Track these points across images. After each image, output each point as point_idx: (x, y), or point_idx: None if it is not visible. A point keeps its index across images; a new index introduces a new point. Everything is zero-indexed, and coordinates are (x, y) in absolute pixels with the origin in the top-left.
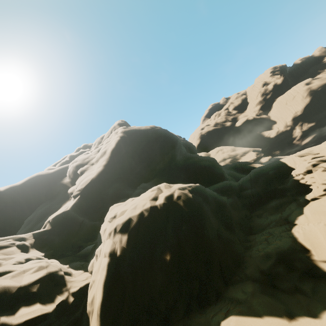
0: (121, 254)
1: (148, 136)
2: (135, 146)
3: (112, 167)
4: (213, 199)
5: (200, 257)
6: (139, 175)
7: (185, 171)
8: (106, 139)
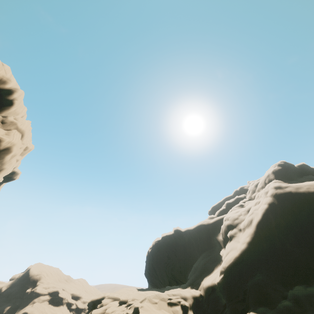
0: None
1: (312, 204)
2: (289, 219)
3: (257, 246)
4: None
5: None
6: (296, 265)
7: None
8: (257, 193)
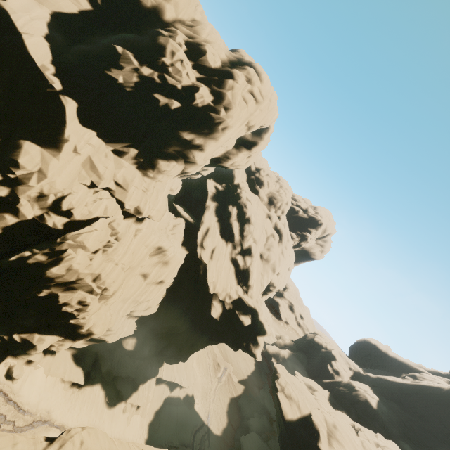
0: (343, 382)
1: None
2: (435, 399)
3: (404, 388)
4: (373, 416)
5: (341, 395)
6: (412, 408)
7: (437, 445)
8: None
